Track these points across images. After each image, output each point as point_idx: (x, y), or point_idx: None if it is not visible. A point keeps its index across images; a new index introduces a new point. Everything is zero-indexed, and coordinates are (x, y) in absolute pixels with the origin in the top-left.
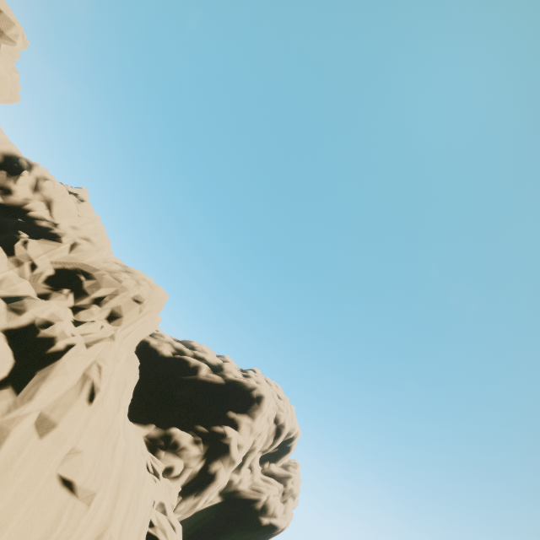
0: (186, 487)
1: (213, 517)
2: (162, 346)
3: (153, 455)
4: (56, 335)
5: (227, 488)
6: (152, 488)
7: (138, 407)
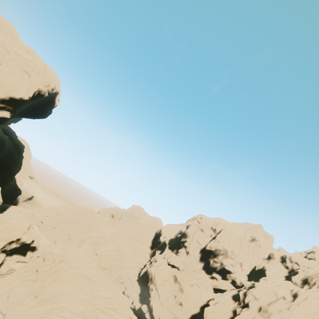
0: None
1: None
2: None
3: None
4: (299, 292)
5: None
6: None
7: None
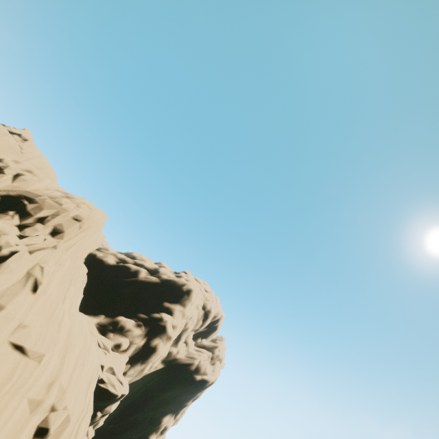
0: (134, 358)
1: (159, 378)
2: (107, 257)
3: (104, 336)
4: (2, 245)
5: (168, 358)
6: (101, 357)
7: (90, 303)
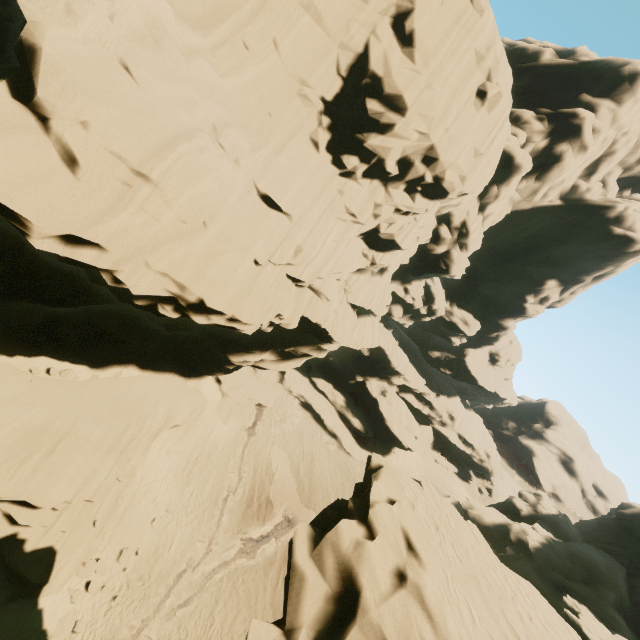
0: None
1: (551, 223)
2: None
3: None
4: None
5: (570, 195)
6: None
7: None
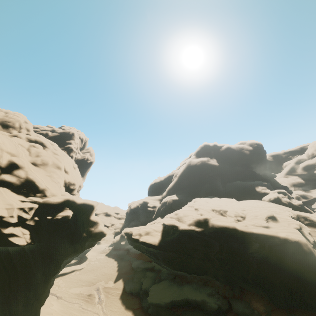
0: None
1: None
2: None
3: None
4: (36, 138)
5: (75, 159)
6: None
7: None
